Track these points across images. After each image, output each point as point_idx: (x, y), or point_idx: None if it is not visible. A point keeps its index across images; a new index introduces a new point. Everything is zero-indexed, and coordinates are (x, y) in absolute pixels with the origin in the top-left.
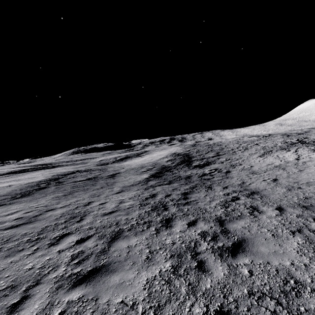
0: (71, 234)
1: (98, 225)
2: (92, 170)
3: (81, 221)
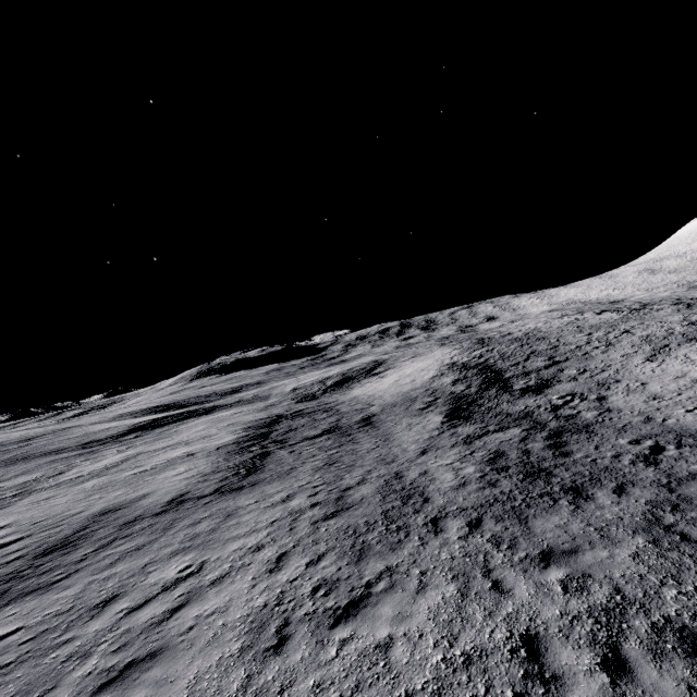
0: (442, 518)
1: (467, 504)
2: (306, 412)
3: (431, 501)
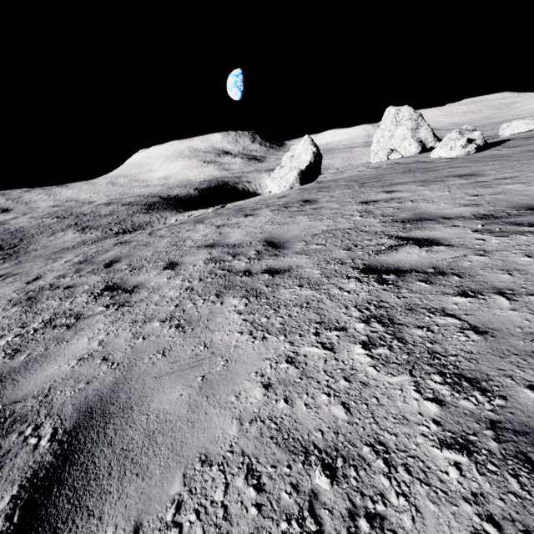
0: None
1: None
2: None
3: None
